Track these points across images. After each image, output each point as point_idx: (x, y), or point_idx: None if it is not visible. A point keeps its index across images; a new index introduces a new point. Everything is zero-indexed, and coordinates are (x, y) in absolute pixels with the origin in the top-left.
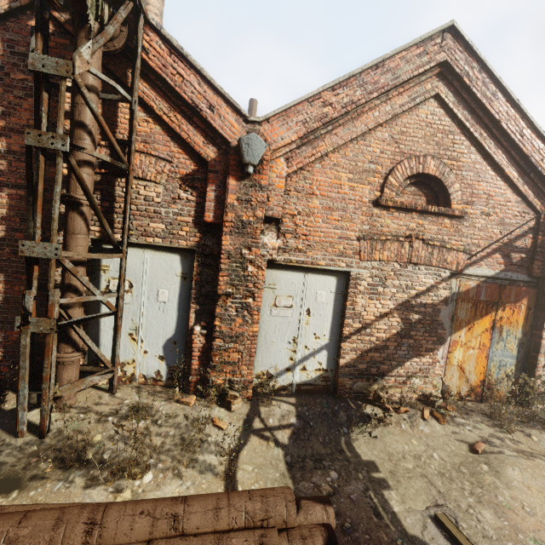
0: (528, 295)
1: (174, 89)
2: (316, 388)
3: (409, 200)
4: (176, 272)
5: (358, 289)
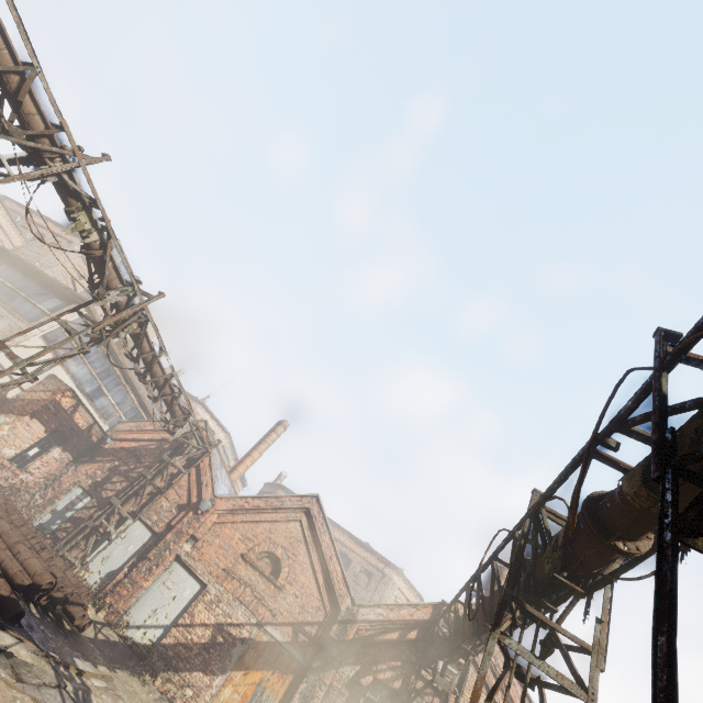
0: (296, 673)
1: (201, 475)
2: (140, 653)
3: (263, 565)
4: (145, 540)
5: (205, 598)
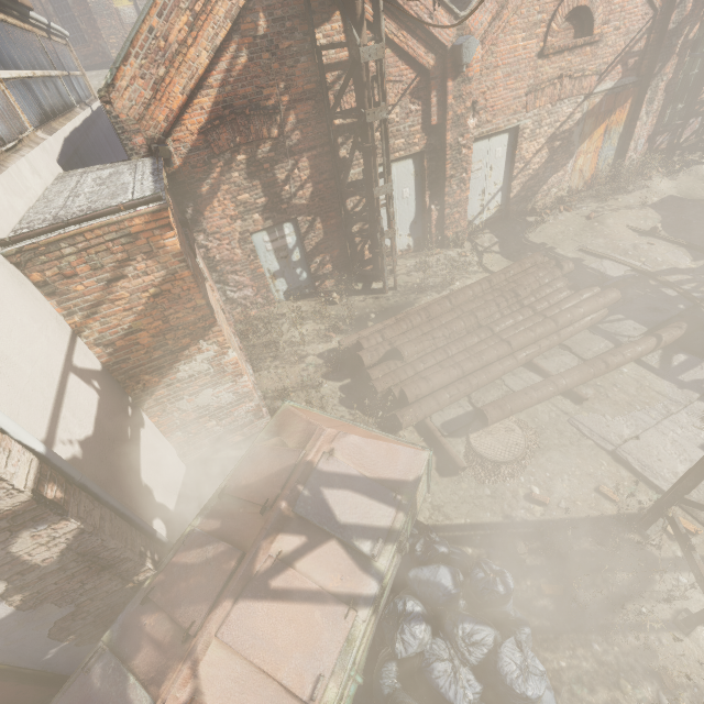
0: (633, 94)
1: (402, 8)
2: (495, 220)
3: (561, 38)
4: (411, 172)
5: (524, 137)
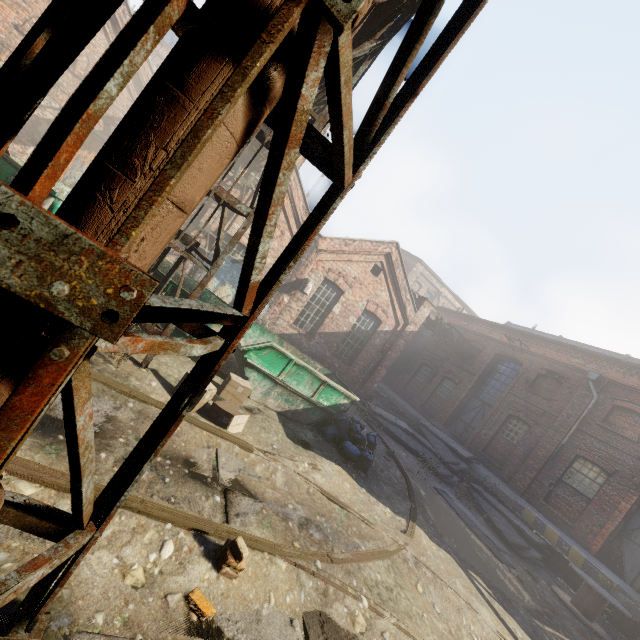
0: None
1: None
2: None
3: None
4: None
5: None
